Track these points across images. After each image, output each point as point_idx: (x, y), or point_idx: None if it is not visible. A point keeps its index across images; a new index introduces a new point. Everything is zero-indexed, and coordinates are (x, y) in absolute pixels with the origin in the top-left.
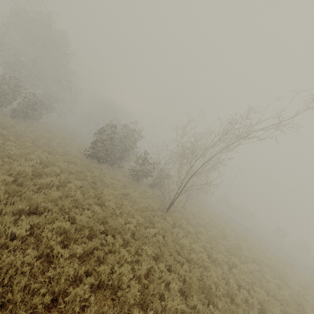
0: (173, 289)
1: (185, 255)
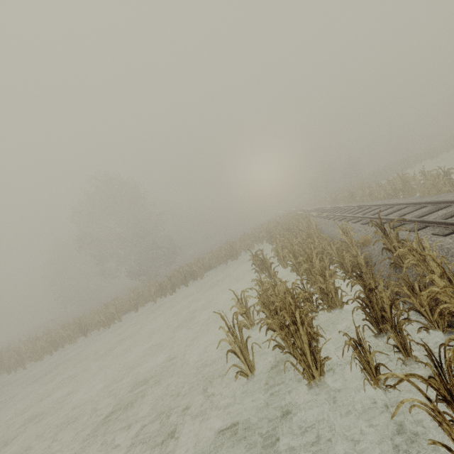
0: None
1: None
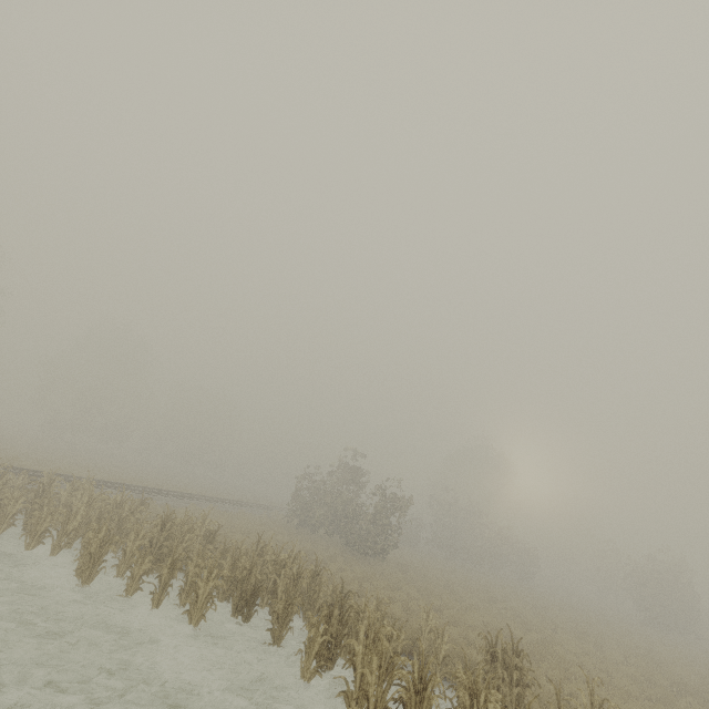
0: None
1: None
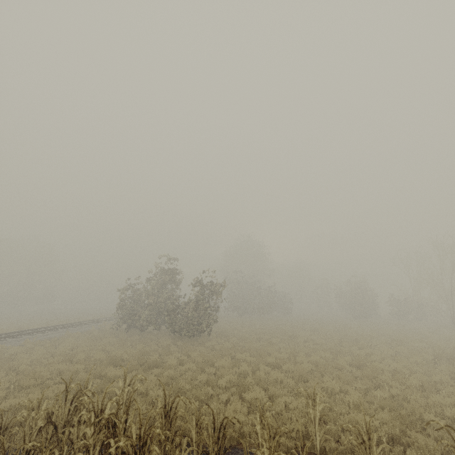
0: None
1: None
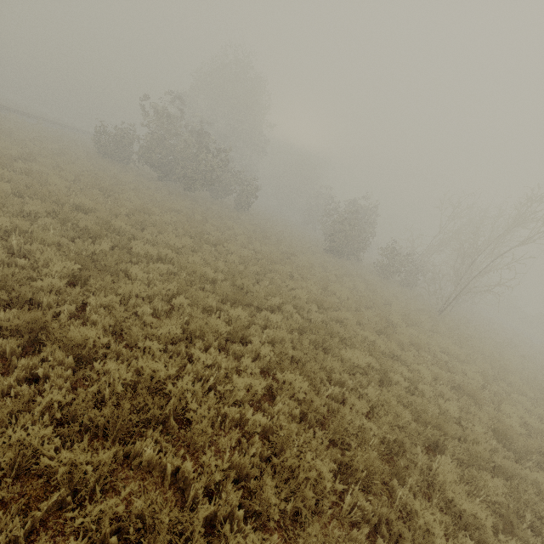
0: (481, 361)
1: (477, 350)
